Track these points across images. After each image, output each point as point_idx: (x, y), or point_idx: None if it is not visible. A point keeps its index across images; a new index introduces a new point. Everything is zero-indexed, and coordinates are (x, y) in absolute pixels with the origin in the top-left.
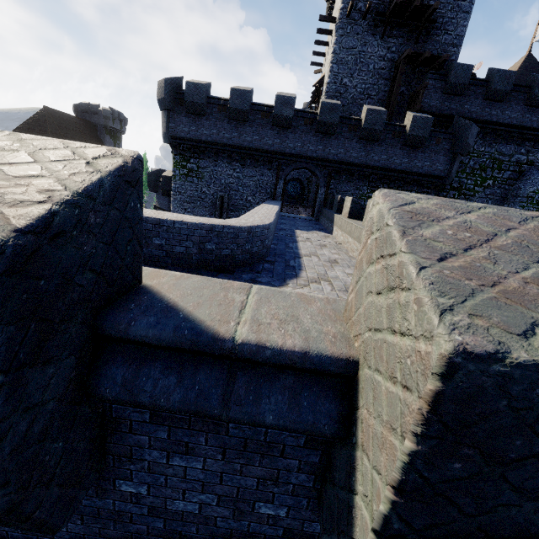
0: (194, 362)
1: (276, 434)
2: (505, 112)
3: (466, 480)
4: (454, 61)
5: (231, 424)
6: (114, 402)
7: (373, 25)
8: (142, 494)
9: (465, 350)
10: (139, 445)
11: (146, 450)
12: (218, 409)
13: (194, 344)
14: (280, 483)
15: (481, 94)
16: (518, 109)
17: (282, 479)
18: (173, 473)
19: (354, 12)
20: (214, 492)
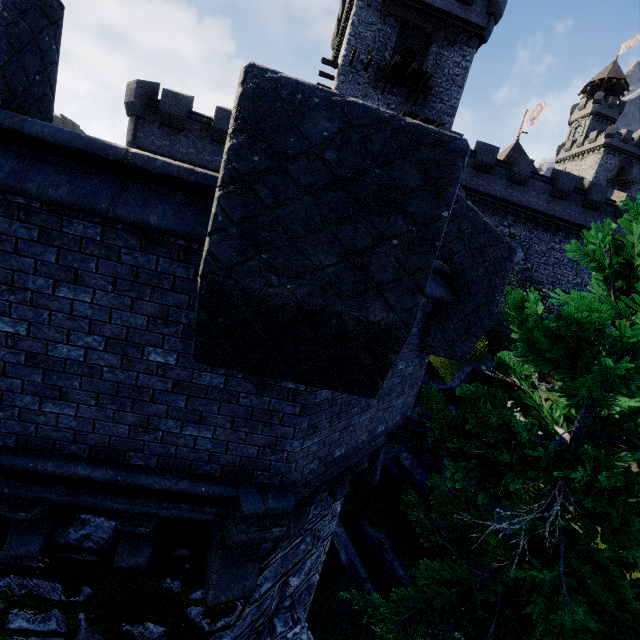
0: (90, 171)
1: (167, 264)
2: (491, 184)
3: (264, 173)
4: (446, 128)
5: (123, 250)
6: (1, 215)
7: (374, 79)
8: (21, 336)
9: (254, 64)
10: (23, 270)
11: (31, 276)
12: (106, 205)
13: (90, 146)
14: (170, 323)
15: (470, 164)
16: (501, 183)
17: (172, 318)
18: (59, 308)
19: (357, 62)
20: (102, 333)
